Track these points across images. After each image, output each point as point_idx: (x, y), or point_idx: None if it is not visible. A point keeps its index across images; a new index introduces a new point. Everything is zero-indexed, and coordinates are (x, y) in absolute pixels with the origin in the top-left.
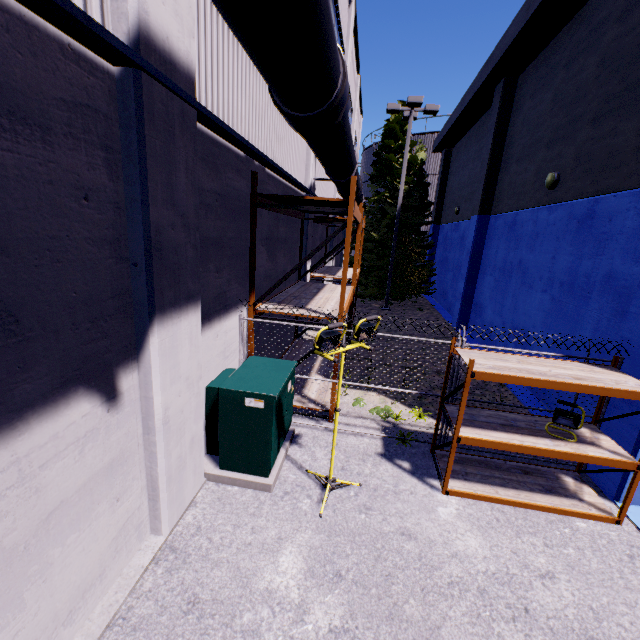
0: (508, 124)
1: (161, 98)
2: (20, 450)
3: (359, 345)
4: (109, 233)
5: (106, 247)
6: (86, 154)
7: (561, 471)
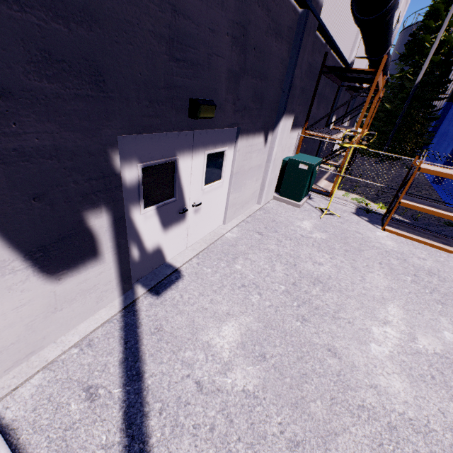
0: None
1: (311, 20)
2: (253, 143)
3: (361, 146)
4: (281, 78)
5: (279, 83)
6: (286, 46)
7: None
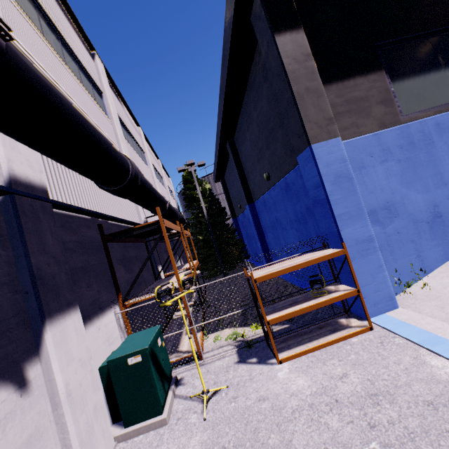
0: (240, 159)
1: (28, 203)
2: None
3: (188, 292)
4: (6, 279)
5: (5, 287)
6: None
7: (338, 317)
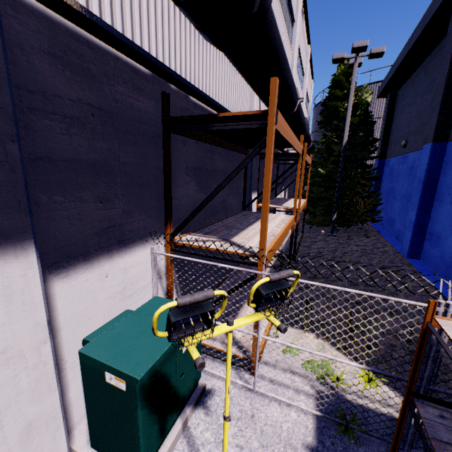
0: None
1: None
2: None
3: (261, 317)
4: None
5: None
6: None
7: None
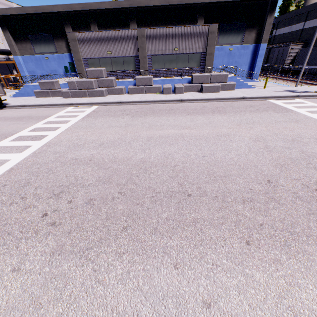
0: None
1: None
2: None
3: None
4: None
5: None
6: None
7: None
